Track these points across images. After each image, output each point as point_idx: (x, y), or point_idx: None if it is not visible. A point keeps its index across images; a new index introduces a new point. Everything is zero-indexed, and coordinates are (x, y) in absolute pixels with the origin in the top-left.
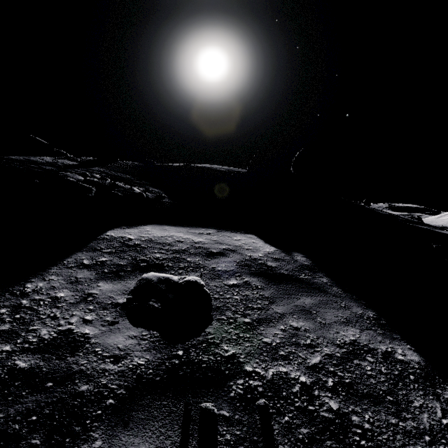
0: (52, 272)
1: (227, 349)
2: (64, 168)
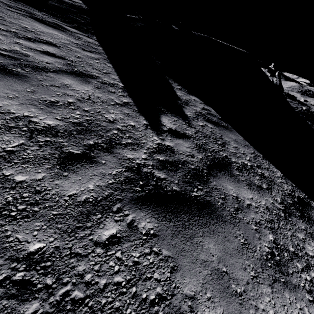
0: None
1: None
2: None
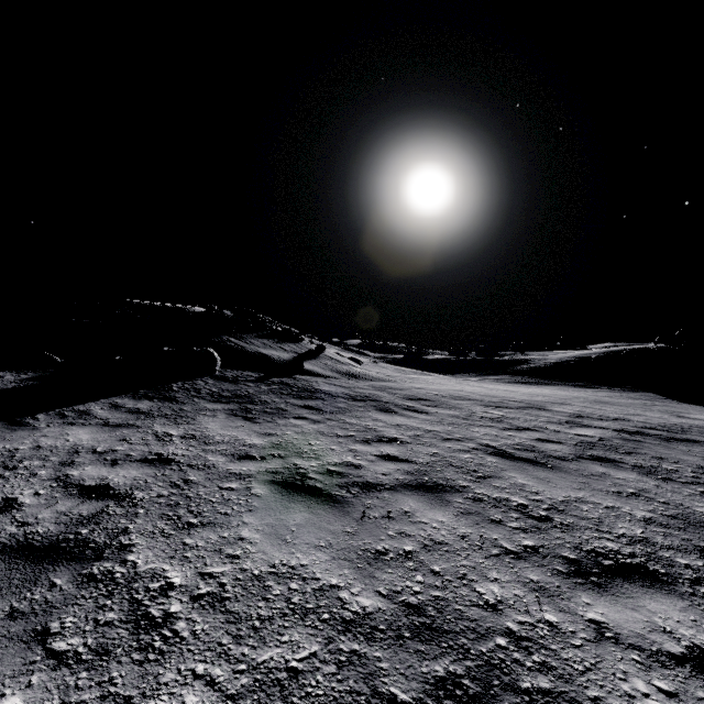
0: None
1: None
2: None
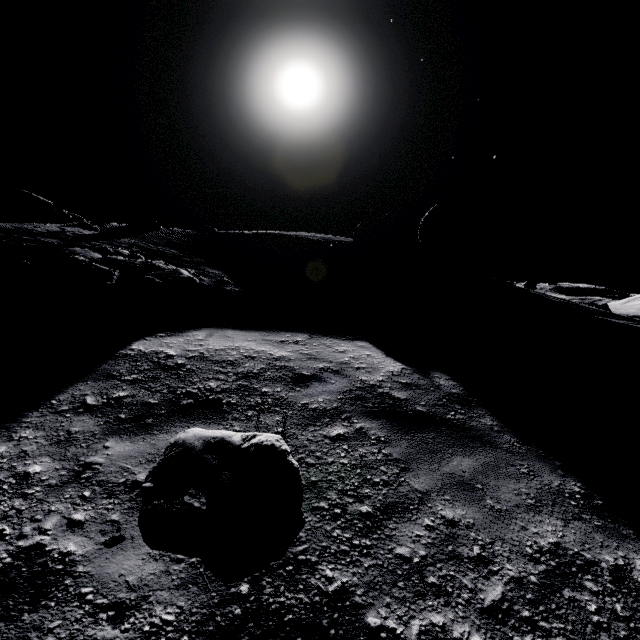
0: (27, 423)
1: (331, 576)
2: (75, 240)
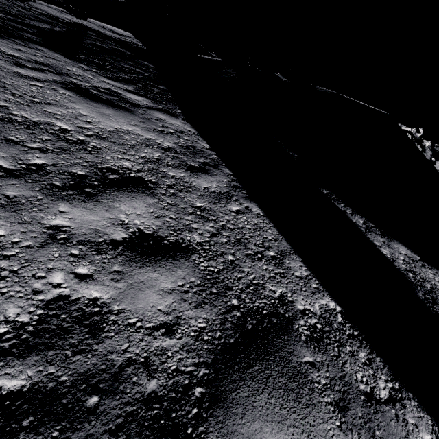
0: (30, 3)
1: (93, 29)
2: None
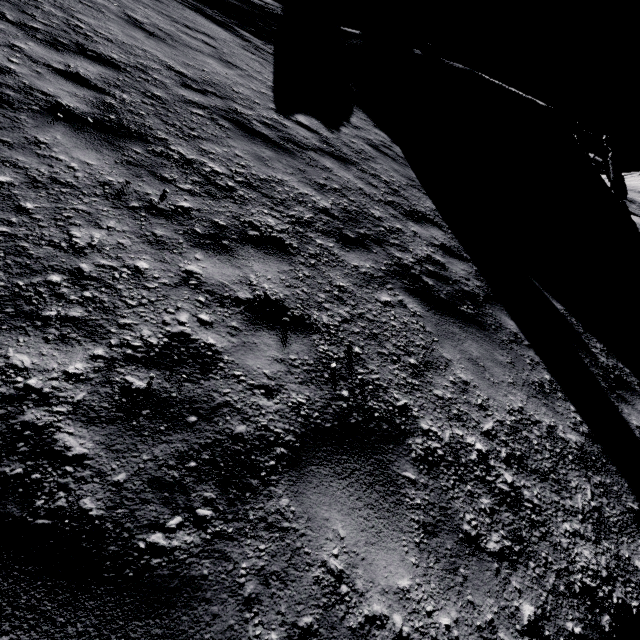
0: None
1: None
2: None
